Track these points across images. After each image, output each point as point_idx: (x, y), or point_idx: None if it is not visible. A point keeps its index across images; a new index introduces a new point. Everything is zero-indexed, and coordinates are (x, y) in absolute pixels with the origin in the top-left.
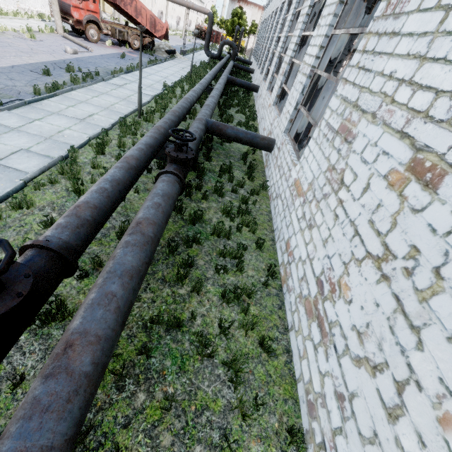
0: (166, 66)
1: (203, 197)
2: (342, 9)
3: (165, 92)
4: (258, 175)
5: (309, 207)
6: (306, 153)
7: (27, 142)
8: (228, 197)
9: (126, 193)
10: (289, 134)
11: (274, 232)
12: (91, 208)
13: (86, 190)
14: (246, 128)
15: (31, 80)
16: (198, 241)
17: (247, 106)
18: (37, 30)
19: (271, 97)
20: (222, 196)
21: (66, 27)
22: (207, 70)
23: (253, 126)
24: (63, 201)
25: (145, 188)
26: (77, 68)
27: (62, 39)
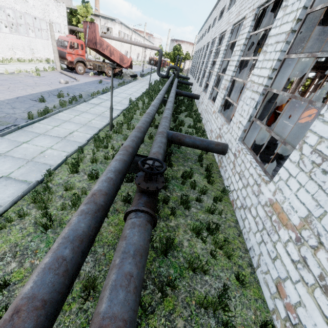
0: (130, 86)
1: (171, 213)
2: (295, 37)
3: (131, 105)
4: (215, 176)
5: (314, 255)
6: (282, 175)
7: (10, 167)
8: (194, 208)
9: (90, 246)
10: (244, 142)
11: (248, 251)
12: (36, 310)
13: (55, 220)
14: (196, 131)
15: (29, 107)
16: (174, 286)
17: (192, 111)
18: (42, 69)
19: (215, 106)
20: (189, 209)
21: (63, 66)
22: (160, 86)
23: (200, 127)
24: (27, 241)
25: (114, 209)
26: (66, 93)
27: (59, 74)
